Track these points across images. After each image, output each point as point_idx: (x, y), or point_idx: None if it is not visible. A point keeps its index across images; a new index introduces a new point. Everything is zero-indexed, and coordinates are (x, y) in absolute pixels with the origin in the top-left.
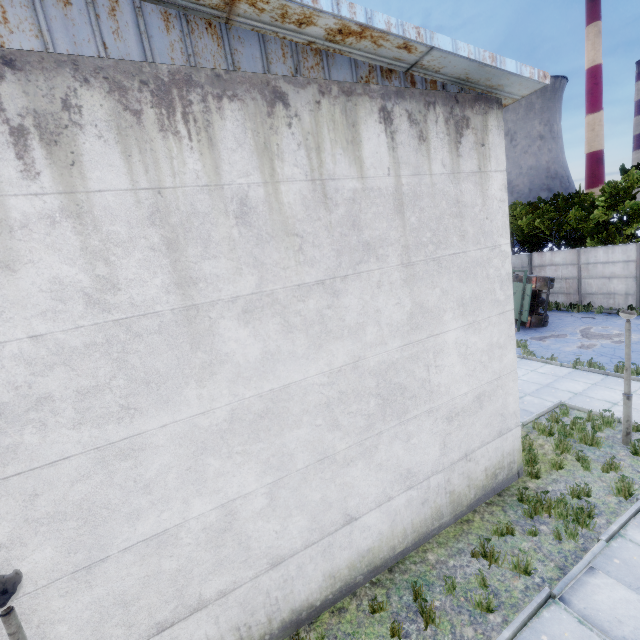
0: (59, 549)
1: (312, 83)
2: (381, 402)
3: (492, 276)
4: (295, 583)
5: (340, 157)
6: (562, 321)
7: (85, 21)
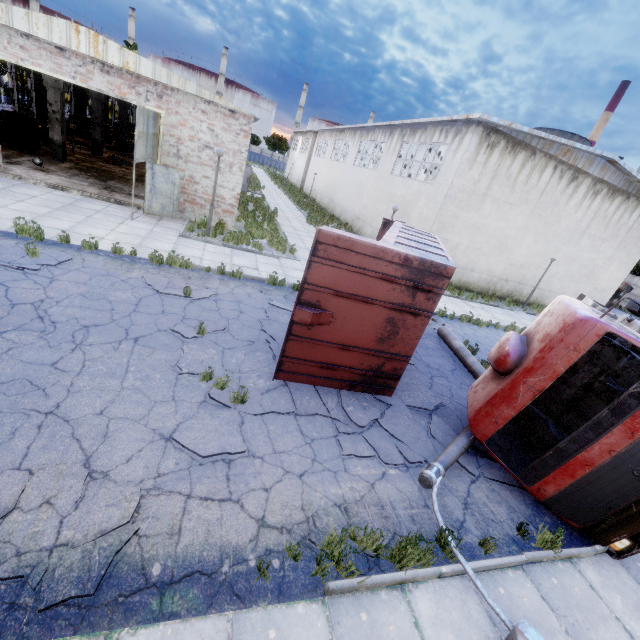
0: (540, 261)
1: (636, 197)
2: (588, 273)
3: (632, 260)
4: (547, 298)
5: (628, 214)
6: (619, 312)
7: (615, 177)
